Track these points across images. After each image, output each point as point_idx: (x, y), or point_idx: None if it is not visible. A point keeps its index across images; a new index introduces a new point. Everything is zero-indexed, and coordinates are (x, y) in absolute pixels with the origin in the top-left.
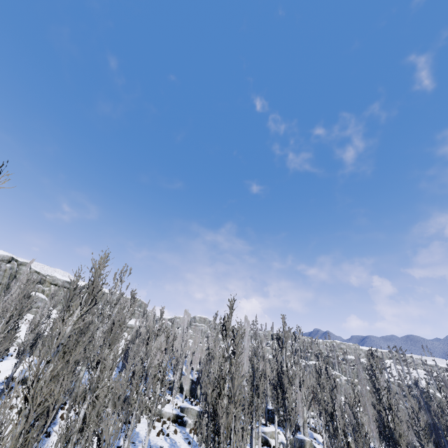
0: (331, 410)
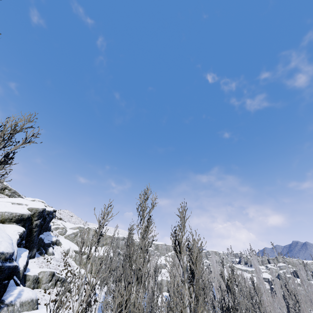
0: None
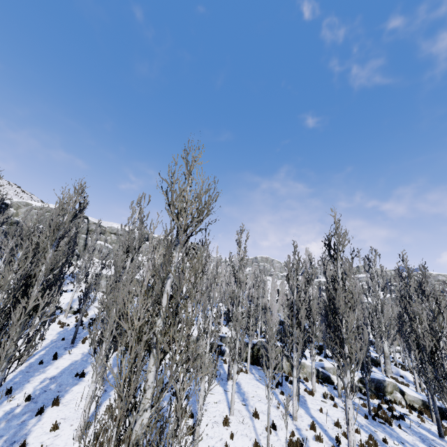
0: (431, 348)
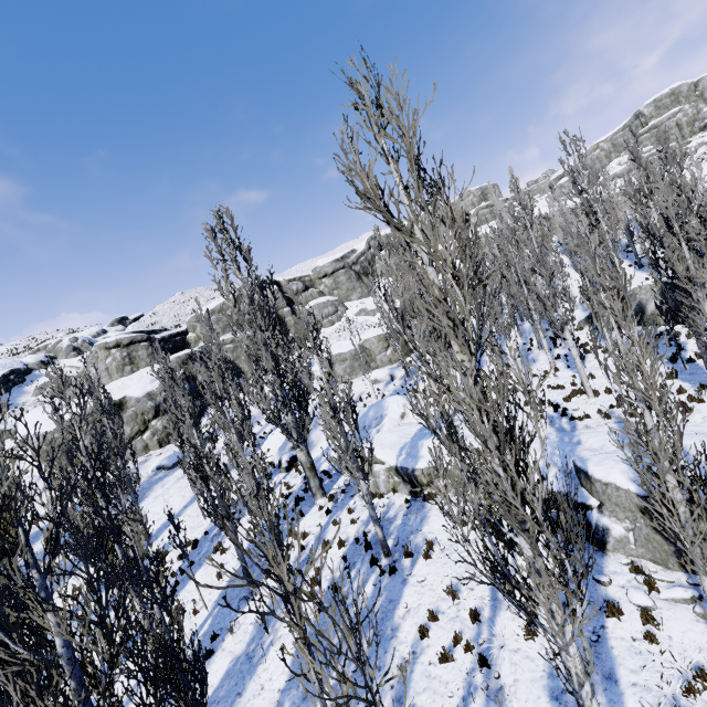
0: None
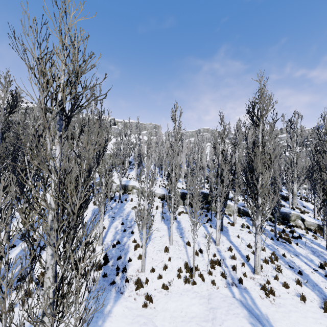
0: None
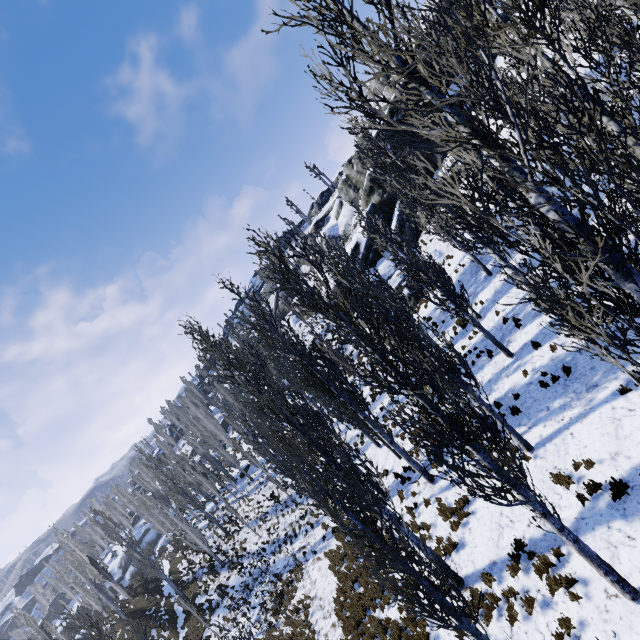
0: None
